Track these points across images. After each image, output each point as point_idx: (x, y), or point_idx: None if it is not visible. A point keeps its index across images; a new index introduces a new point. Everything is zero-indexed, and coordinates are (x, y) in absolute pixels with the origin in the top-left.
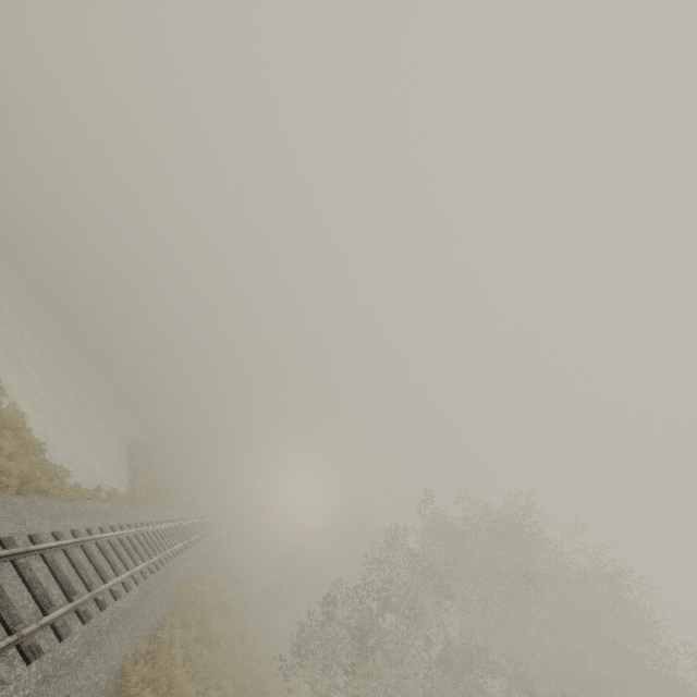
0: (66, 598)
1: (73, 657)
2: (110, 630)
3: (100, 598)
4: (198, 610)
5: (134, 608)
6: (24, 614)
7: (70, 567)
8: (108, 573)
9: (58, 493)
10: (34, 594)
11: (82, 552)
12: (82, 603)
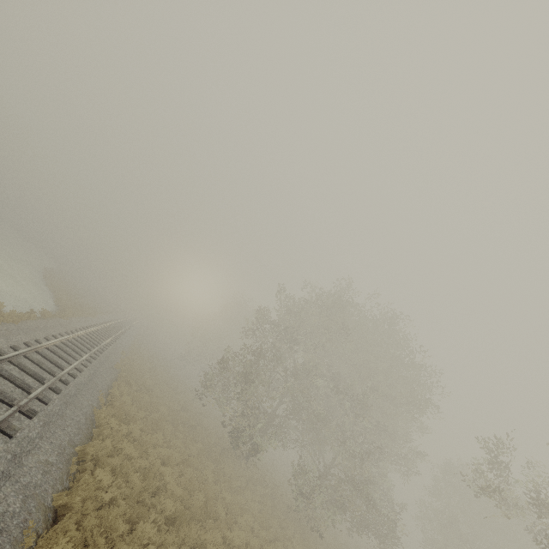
0: (40, 382)
1: (58, 411)
2: (77, 394)
3: (63, 379)
4: (134, 375)
5: (89, 380)
6: (15, 395)
7: (33, 365)
8: (63, 364)
9: (1, 320)
10: (16, 384)
11: (38, 355)
12: (52, 384)
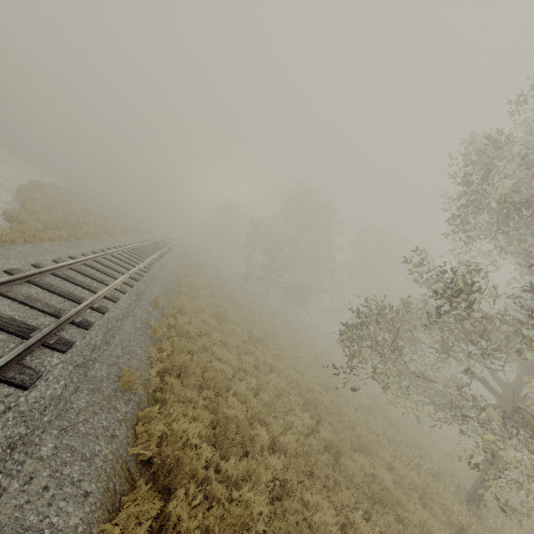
0: None
1: None
2: None
3: None
4: (191, 368)
5: None
6: None
7: None
8: None
9: None
10: None
11: None
12: None
